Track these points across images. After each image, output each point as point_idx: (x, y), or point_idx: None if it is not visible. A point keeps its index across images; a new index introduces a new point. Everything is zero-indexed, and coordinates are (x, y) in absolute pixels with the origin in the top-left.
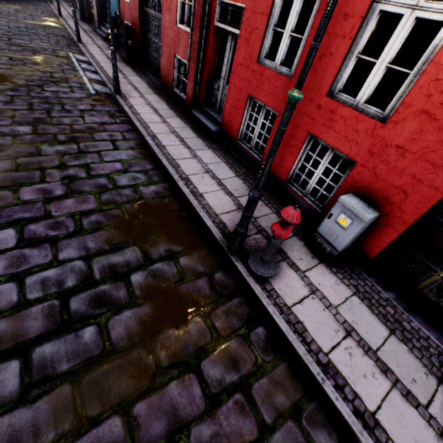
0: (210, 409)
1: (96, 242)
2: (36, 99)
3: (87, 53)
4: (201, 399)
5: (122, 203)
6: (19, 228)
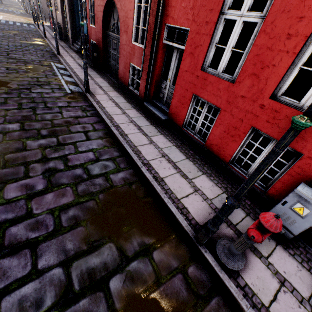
0: None
1: (74, 242)
2: (24, 99)
3: (64, 62)
4: None
5: (96, 194)
6: (1, 233)
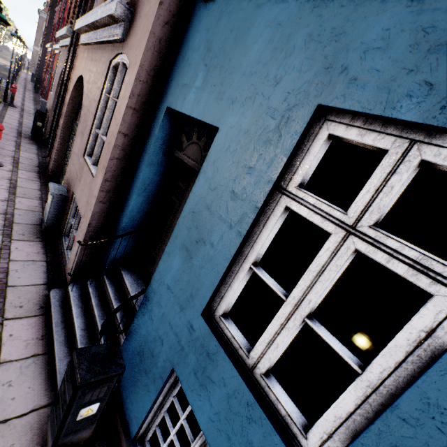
0: None
1: None
2: None
3: (14, 83)
4: None
5: None
6: None
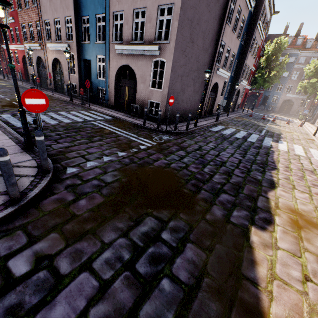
0: None
1: None
2: None
3: None
4: None
5: None
6: None
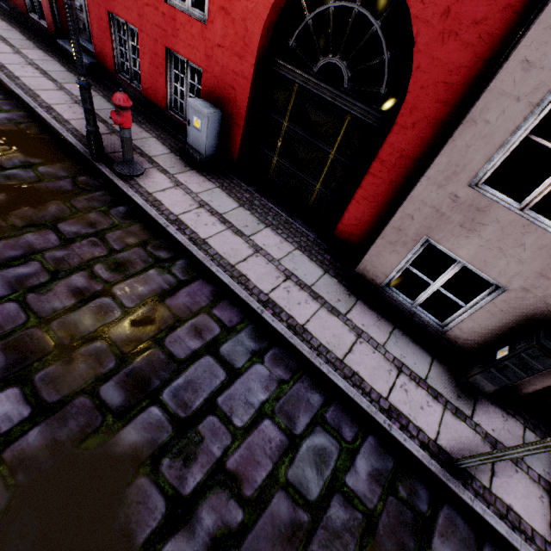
0: (65, 245)
1: None
2: None
3: None
4: (57, 241)
5: None
6: None
